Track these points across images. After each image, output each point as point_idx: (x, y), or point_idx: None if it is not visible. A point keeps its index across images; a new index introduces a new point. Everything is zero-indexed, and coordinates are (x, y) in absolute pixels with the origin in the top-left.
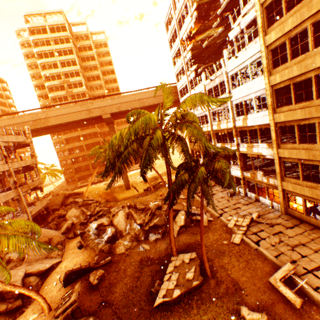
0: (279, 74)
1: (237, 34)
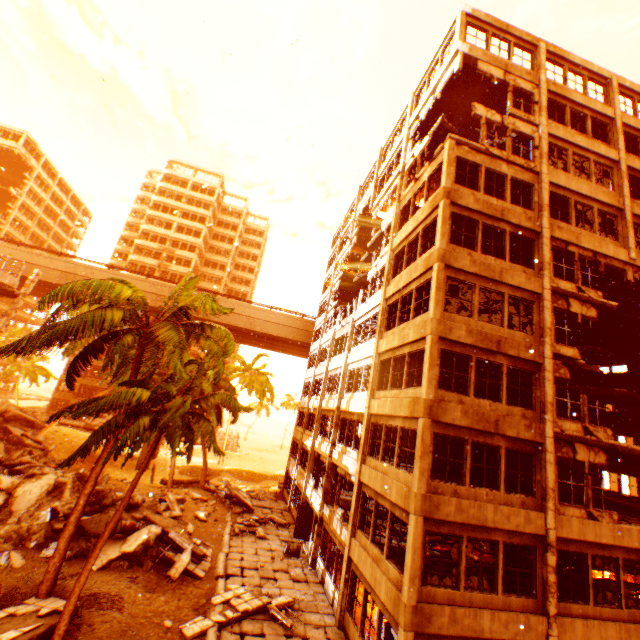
0: (386, 339)
1: (374, 275)
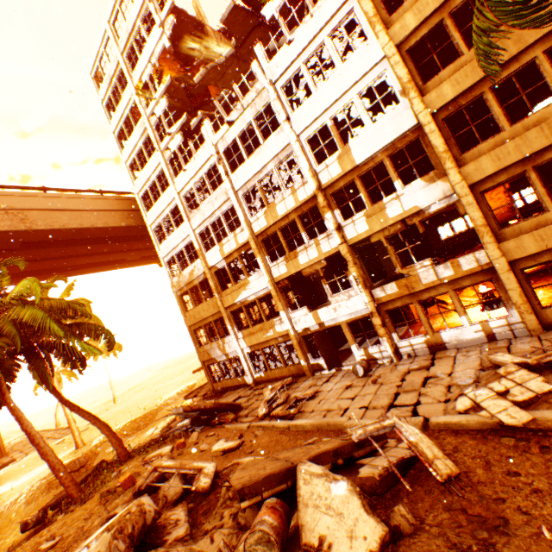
0: (413, 11)
1: (284, 1)
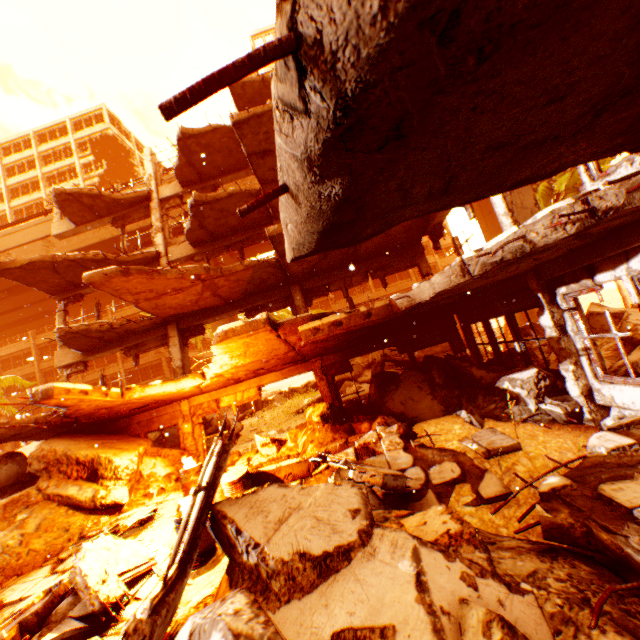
0: None
1: None
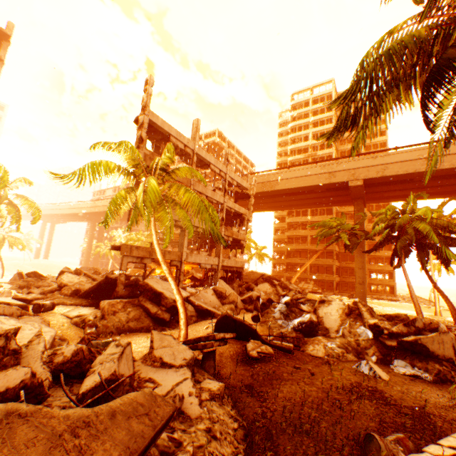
0: None
1: None
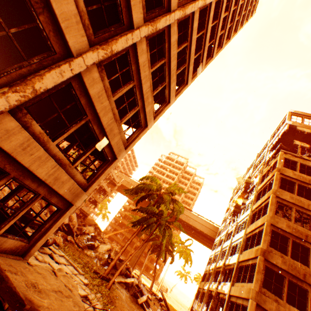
0: (249, 227)
1: (248, 203)
